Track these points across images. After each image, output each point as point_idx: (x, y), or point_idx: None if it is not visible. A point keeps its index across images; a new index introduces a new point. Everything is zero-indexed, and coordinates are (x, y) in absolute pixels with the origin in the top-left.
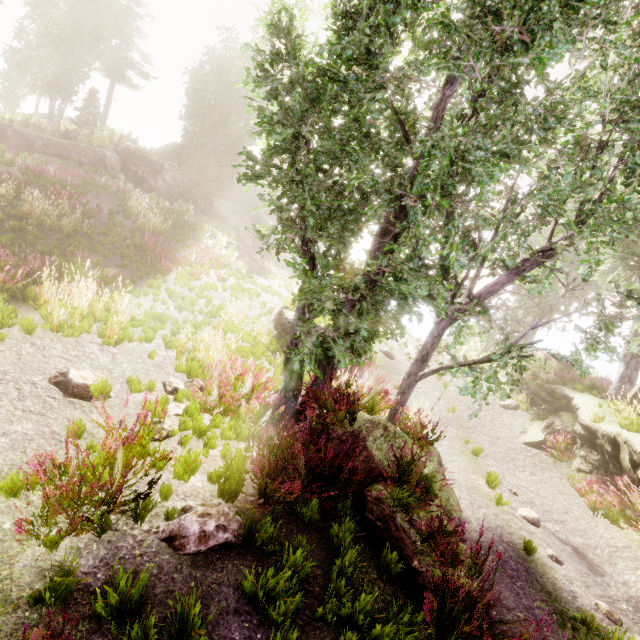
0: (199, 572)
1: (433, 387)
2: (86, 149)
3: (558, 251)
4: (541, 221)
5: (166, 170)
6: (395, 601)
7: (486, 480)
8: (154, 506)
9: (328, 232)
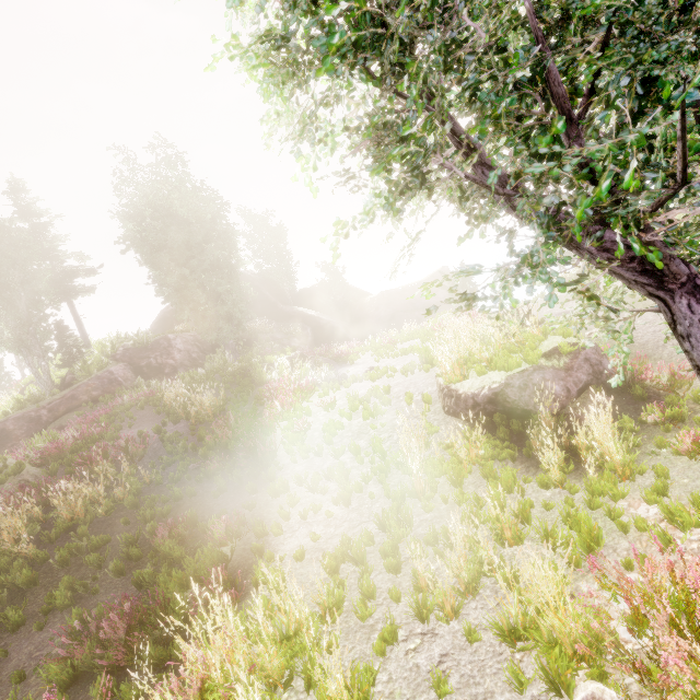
0: None
1: None
2: (90, 382)
3: None
4: None
5: (173, 340)
6: None
7: None
8: None
9: None
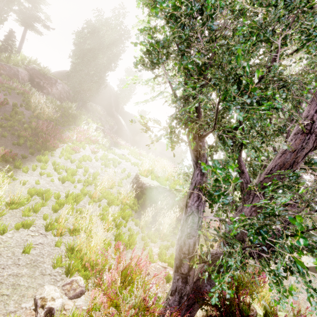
0: None
1: None
2: (4, 65)
3: None
4: None
5: (58, 83)
6: None
7: None
8: None
9: (254, 128)
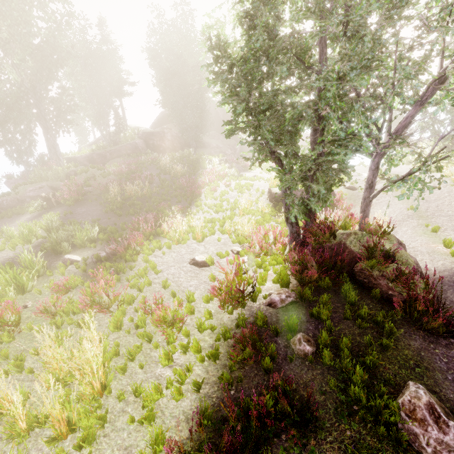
0: (286, 312)
1: (393, 197)
2: (127, 145)
3: (449, 74)
4: (425, 63)
5: (166, 133)
6: (383, 309)
7: (443, 245)
8: (257, 295)
9: (283, 144)
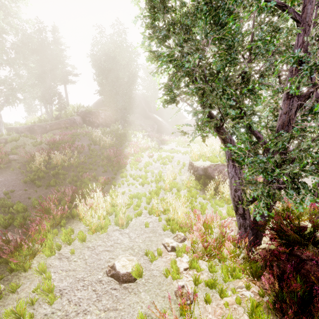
0: None
1: None
2: (66, 120)
3: None
4: None
5: (101, 113)
6: None
7: None
8: None
9: (246, 114)
